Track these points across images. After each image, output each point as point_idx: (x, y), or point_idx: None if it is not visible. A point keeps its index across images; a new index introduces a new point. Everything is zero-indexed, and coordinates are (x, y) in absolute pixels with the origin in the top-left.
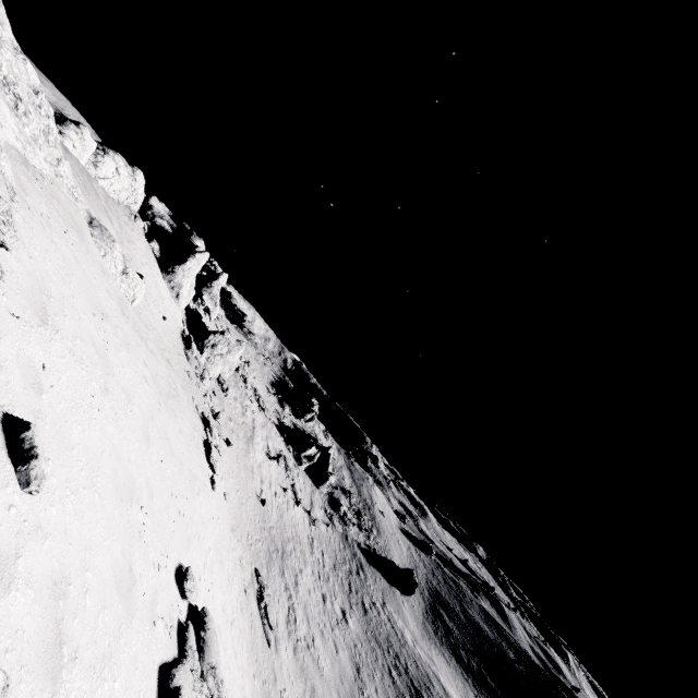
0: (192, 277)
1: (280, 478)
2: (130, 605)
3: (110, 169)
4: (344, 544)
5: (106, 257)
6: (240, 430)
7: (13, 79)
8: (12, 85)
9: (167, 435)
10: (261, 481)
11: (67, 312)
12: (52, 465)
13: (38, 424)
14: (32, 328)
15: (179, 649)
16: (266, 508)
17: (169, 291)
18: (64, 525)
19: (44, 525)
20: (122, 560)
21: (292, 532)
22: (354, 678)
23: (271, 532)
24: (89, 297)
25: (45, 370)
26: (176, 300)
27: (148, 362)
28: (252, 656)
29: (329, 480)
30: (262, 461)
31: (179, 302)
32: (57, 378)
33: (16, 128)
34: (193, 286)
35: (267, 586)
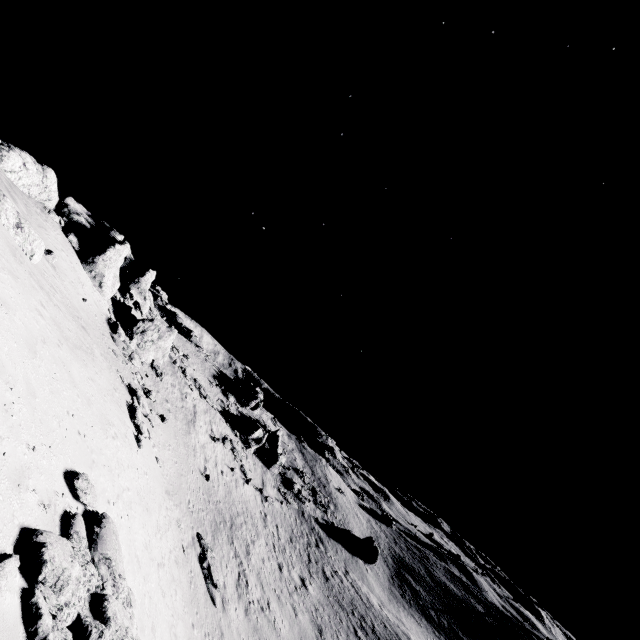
0: (115, 269)
1: (227, 459)
2: None
3: (17, 163)
4: (300, 520)
5: None
6: (179, 412)
7: None
8: None
9: (68, 369)
10: (205, 460)
11: None
12: None
13: None
14: None
15: (63, 534)
16: (212, 484)
17: (91, 281)
18: None
19: None
20: None
21: (243, 508)
22: (317, 639)
23: (217, 506)
24: None
25: None
26: (99, 289)
27: (49, 308)
28: (191, 608)
29: (280, 460)
30: (205, 443)
31: (103, 291)
32: None
33: None
34: (117, 277)
35: (212, 549)
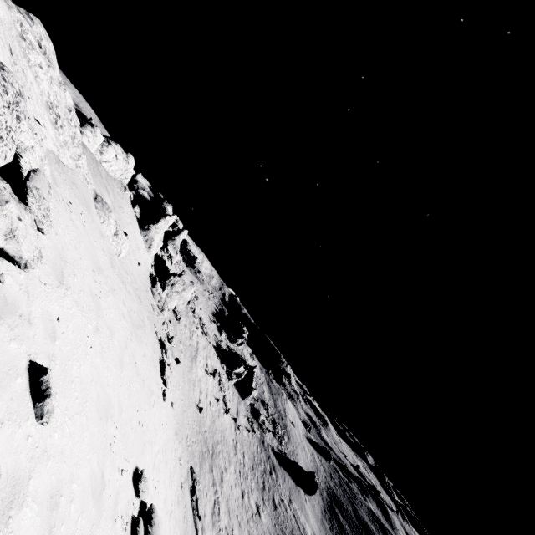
0: (161, 233)
1: (215, 390)
2: (100, 507)
3: (111, 155)
4: (261, 448)
5: (104, 224)
6: (187, 350)
7: (56, 103)
8: (55, 108)
9: (135, 359)
10: (200, 392)
11: (76, 272)
12: (58, 397)
13: (51, 366)
14: (53, 289)
15: None
16: (202, 415)
17: (144, 243)
18: (62, 446)
19: (49, 448)
20: (97, 469)
21: (221, 436)
22: None
23: (204, 435)
24: (91, 257)
25: (59, 321)
26: (148, 249)
27: (126, 301)
28: None
29: (253, 394)
30: (202, 376)
31: (150, 251)
32: (66, 326)
33: (55, 137)
34: (162, 239)
35: (199, 481)
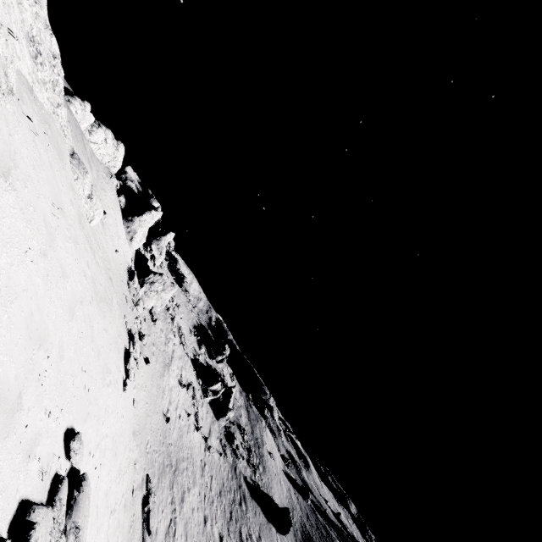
0: (146, 228)
1: (187, 404)
2: (8, 424)
3: (100, 138)
4: (232, 475)
5: (77, 181)
6: (160, 355)
7: (39, 40)
8: (37, 44)
9: (92, 324)
10: (169, 402)
11: (28, 186)
12: None
13: None
14: None
15: (49, 498)
16: (169, 426)
17: (126, 234)
18: None
19: None
20: (14, 382)
21: (188, 453)
22: None
23: (168, 448)
24: (53, 192)
25: None
26: (129, 242)
27: (92, 266)
28: None
29: (228, 414)
30: (173, 386)
31: (131, 244)
32: (1, 216)
33: (31, 68)
34: (145, 235)
35: (155, 493)
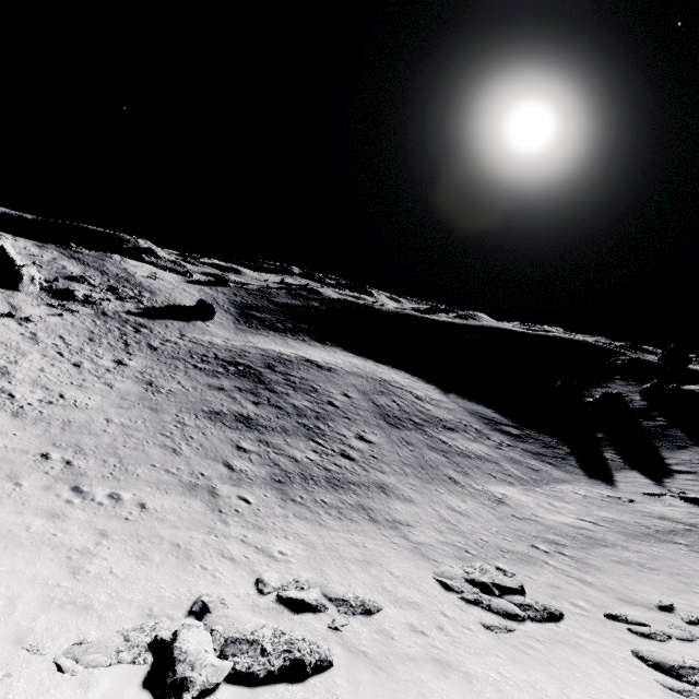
0: None
1: None
2: None
3: None
4: (103, 320)
5: None
6: None
7: None
8: None
9: None
10: None
11: None
12: None
13: None
14: None
15: None
16: None
17: None
18: None
19: None
20: None
21: None
22: (146, 390)
23: None
24: None
25: None
26: None
27: None
28: None
29: (25, 274)
30: None
31: None
32: None
33: None
34: None
35: None
